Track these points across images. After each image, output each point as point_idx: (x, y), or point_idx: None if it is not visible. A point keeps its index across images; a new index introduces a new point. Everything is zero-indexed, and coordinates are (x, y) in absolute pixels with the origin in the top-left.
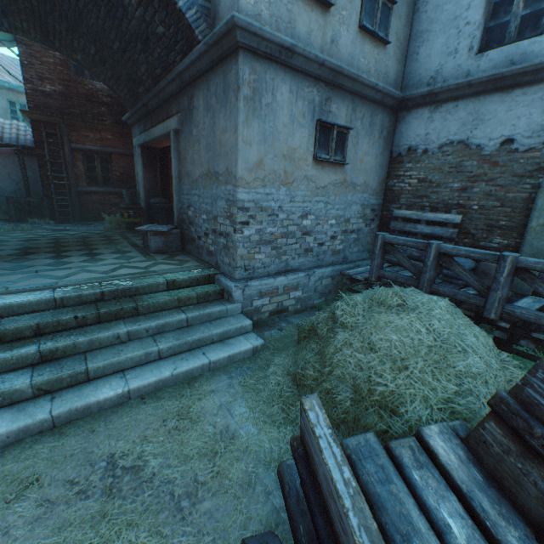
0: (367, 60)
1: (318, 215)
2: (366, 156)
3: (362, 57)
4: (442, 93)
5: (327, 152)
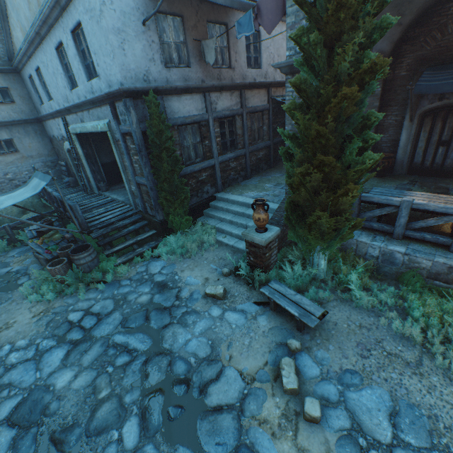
0: (7, 112)
1: (15, 172)
2: (33, 144)
3: (3, 112)
4: (42, 118)
5: (5, 150)
